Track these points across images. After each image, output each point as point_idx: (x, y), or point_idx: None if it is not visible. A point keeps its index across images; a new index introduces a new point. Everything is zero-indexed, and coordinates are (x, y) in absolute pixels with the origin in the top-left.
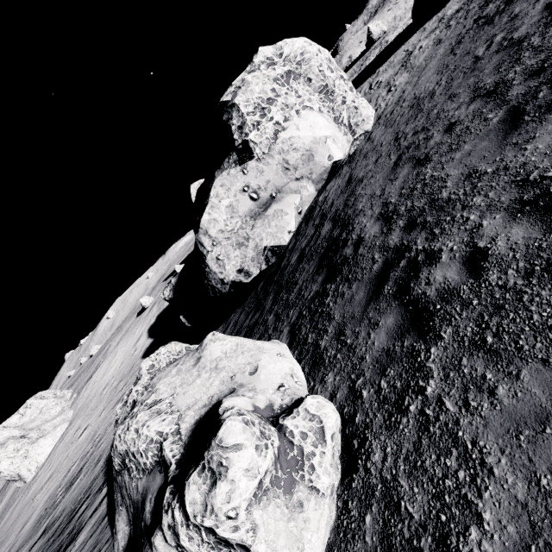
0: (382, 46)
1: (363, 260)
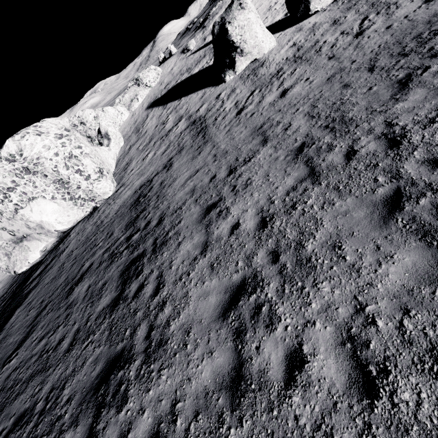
0: (208, 60)
1: None
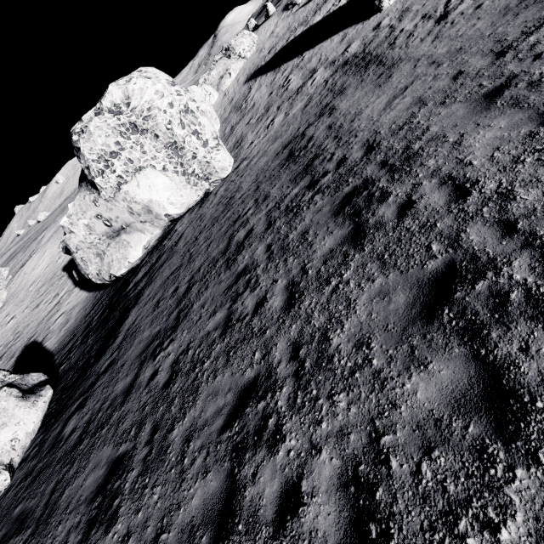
0: (335, 2)
1: (100, 362)
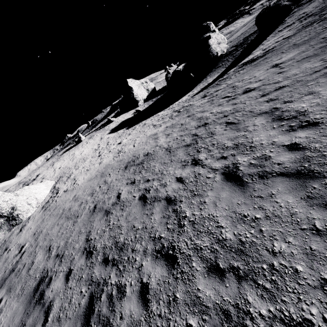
0: None
1: None
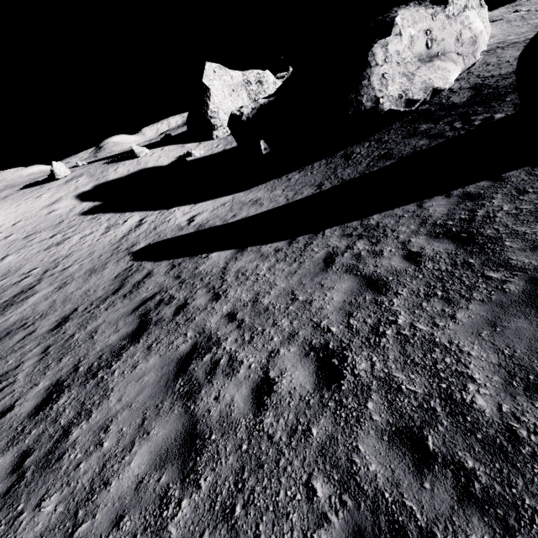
0: None
1: None
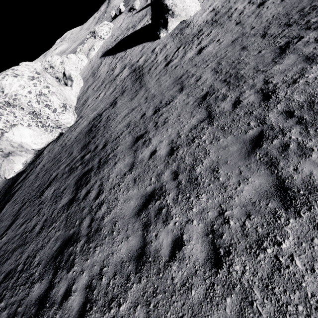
0: (148, 19)
1: None
